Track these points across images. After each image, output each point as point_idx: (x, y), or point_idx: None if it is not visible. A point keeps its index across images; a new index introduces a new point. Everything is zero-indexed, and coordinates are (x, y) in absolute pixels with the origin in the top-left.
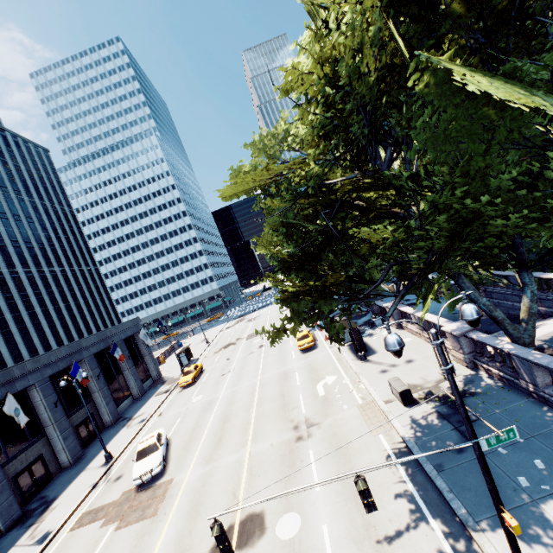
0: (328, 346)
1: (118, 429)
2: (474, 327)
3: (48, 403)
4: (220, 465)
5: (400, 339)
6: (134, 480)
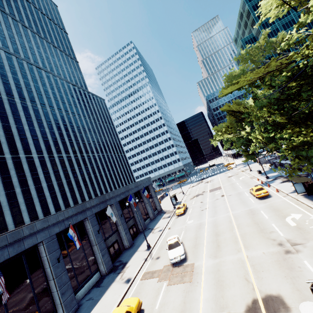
0: (281, 195)
1: (147, 233)
2: None
3: (118, 214)
4: (226, 260)
5: None
6: (170, 260)
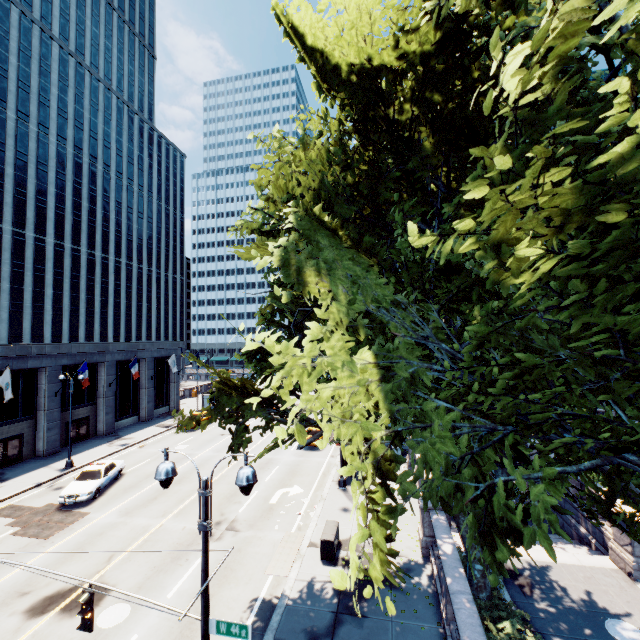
0: (332, 453)
1: (103, 442)
2: (243, 493)
3: (50, 389)
4: (130, 523)
5: (168, 470)
6: (60, 497)
